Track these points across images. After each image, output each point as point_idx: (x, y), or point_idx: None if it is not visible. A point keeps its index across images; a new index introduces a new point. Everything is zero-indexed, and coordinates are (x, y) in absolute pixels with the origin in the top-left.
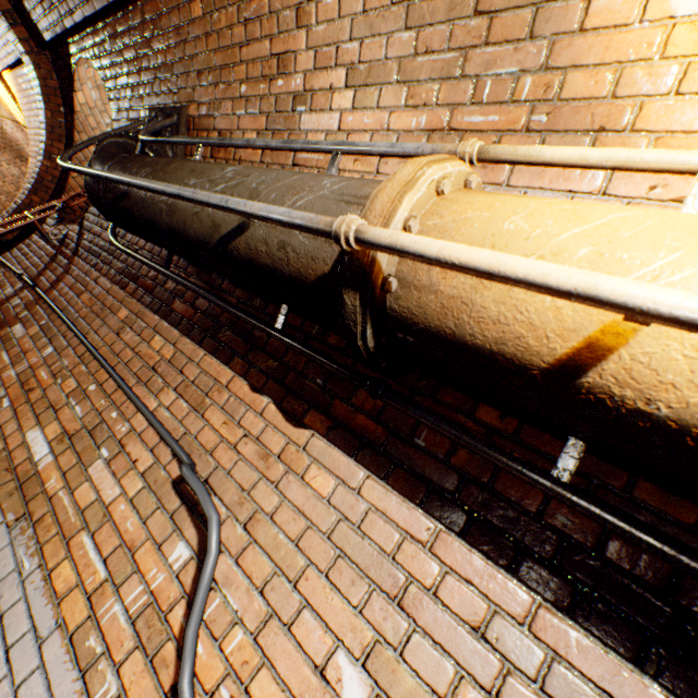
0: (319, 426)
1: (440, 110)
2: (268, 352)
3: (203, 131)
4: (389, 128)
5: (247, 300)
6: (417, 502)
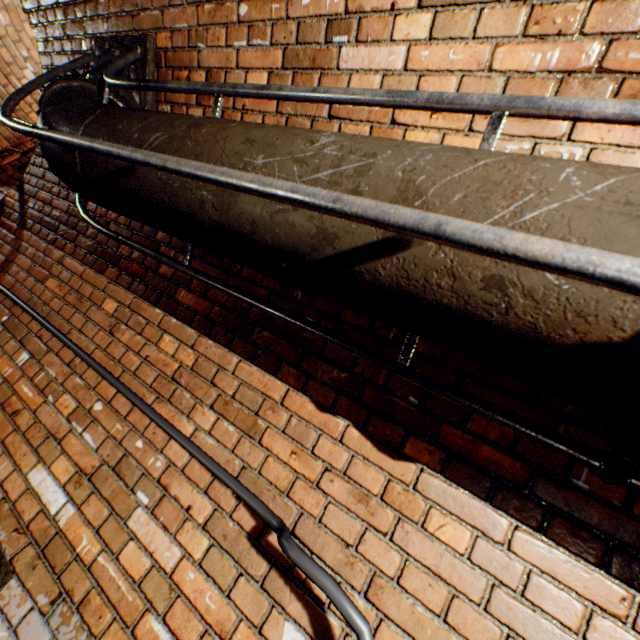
0: (427, 459)
1: (585, 42)
2: (329, 360)
3: (181, 69)
4: (493, 67)
5: (282, 291)
6: (596, 562)
